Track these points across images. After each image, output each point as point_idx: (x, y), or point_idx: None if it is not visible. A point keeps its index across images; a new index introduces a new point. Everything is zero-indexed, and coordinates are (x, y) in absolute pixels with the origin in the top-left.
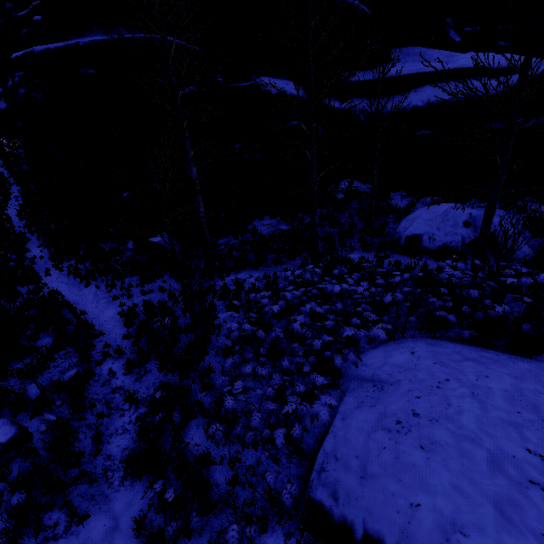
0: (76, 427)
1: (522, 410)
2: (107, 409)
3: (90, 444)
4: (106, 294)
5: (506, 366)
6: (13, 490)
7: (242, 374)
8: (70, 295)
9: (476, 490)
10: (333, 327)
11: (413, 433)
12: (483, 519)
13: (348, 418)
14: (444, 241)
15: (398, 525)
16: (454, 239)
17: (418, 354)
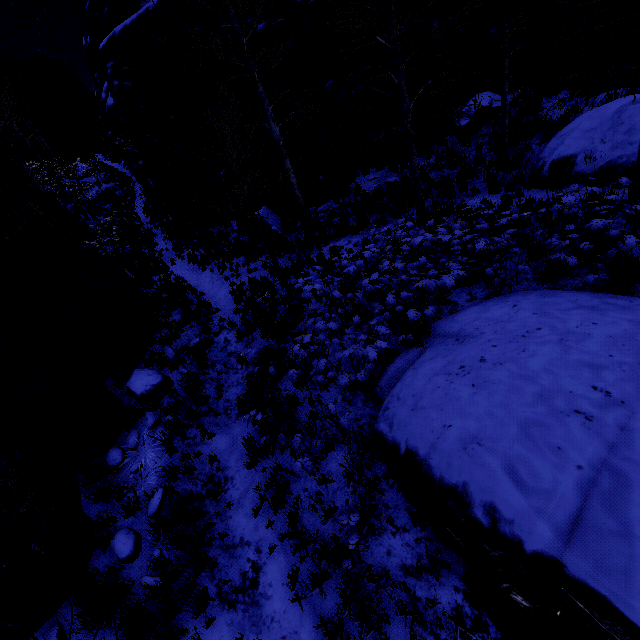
0: (203, 379)
1: (617, 354)
2: (225, 368)
3: (214, 392)
4: (219, 276)
5: (633, 312)
6: (165, 413)
7: (315, 329)
8: (192, 280)
9: (508, 415)
10: (408, 281)
11: (471, 374)
12: (502, 435)
13: (418, 368)
14: (608, 159)
15: (430, 441)
16: (625, 152)
17: (520, 307)
